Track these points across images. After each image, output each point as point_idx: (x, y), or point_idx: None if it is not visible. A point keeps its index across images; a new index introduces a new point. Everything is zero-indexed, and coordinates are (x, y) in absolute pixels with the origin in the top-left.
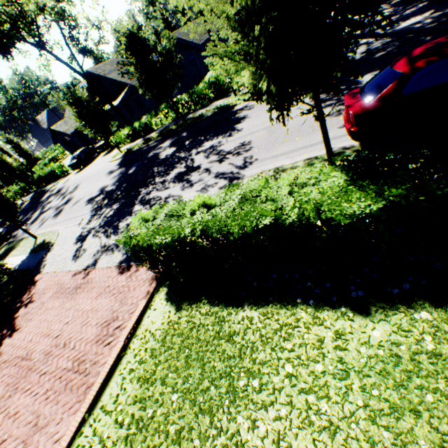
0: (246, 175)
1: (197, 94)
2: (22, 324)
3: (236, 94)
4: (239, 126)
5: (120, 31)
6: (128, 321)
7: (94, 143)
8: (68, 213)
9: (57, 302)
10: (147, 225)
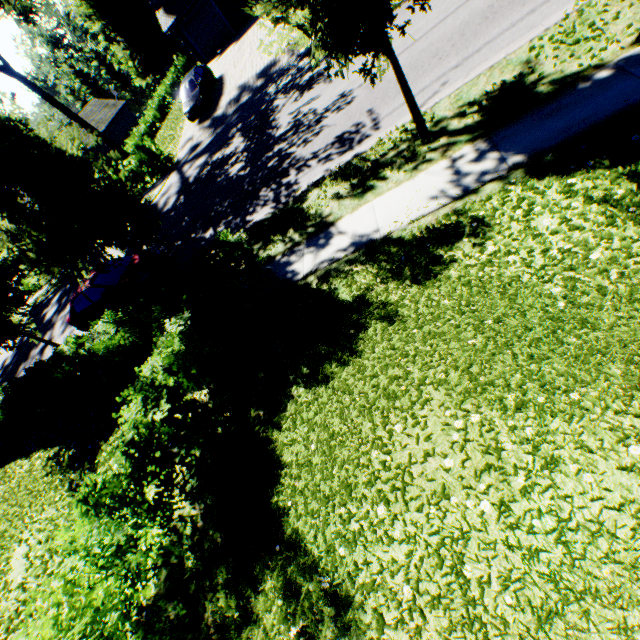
0: None
1: None
2: None
3: None
4: None
5: None
6: None
7: None
8: None
9: None
10: None
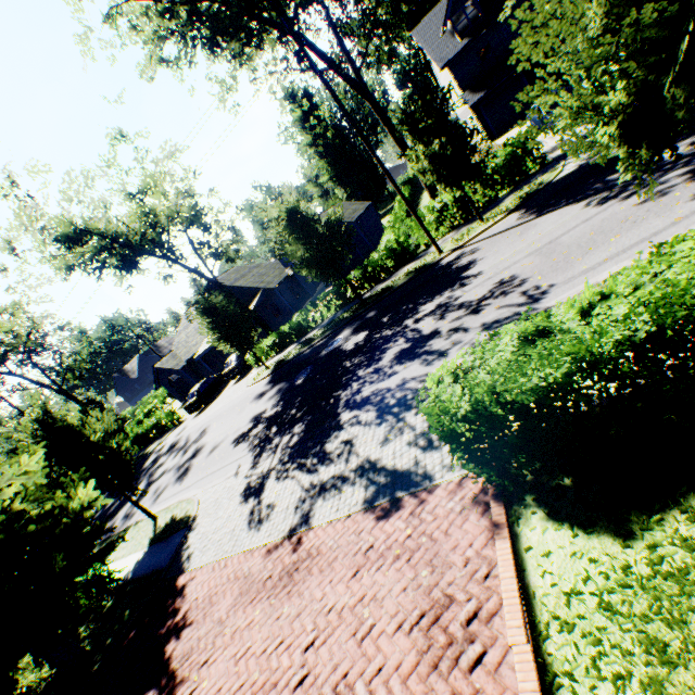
0: (551, 306)
1: (372, 266)
2: (185, 678)
3: (438, 247)
4: (472, 271)
5: (274, 211)
6: (491, 597)
7: (214, 373)
8: (203, 467)
9: (254, 610)
10: (472, 374)
